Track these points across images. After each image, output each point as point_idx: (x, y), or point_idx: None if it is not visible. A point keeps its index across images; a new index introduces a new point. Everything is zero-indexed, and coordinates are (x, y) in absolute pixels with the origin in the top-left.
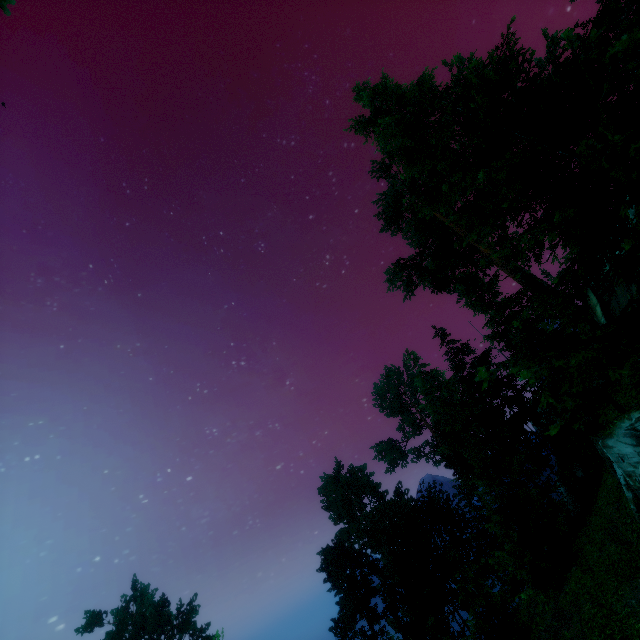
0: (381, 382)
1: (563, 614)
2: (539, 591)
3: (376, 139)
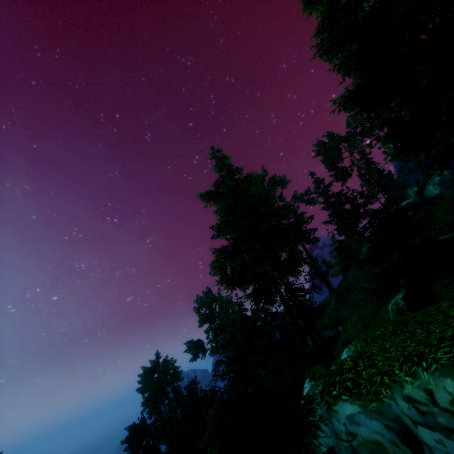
0: (201, 298)
1: None
2: None
3: (214, 206)
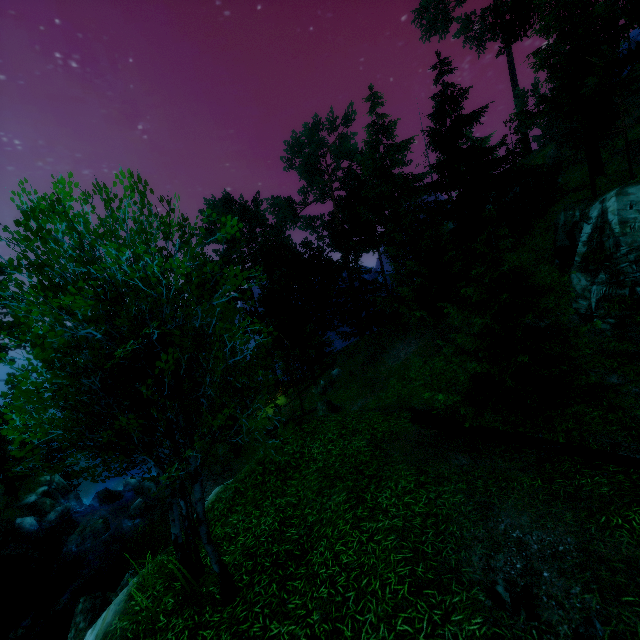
0: (304, 131)
1: (453, 327)
2: (430, 315)
3: None
